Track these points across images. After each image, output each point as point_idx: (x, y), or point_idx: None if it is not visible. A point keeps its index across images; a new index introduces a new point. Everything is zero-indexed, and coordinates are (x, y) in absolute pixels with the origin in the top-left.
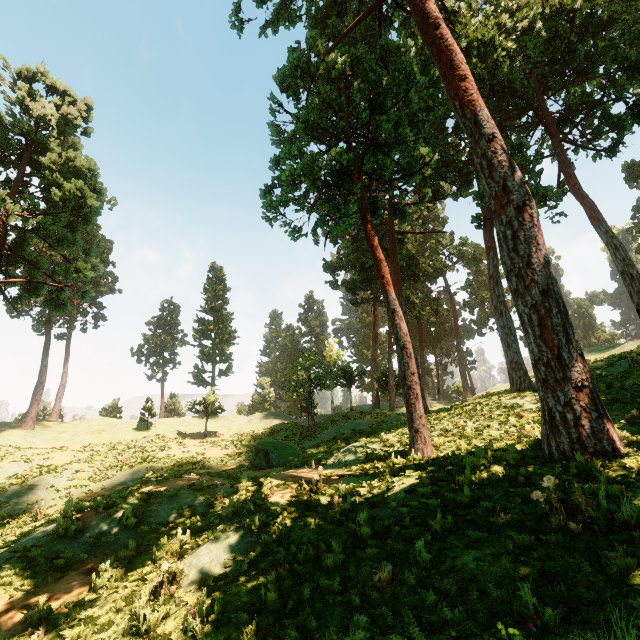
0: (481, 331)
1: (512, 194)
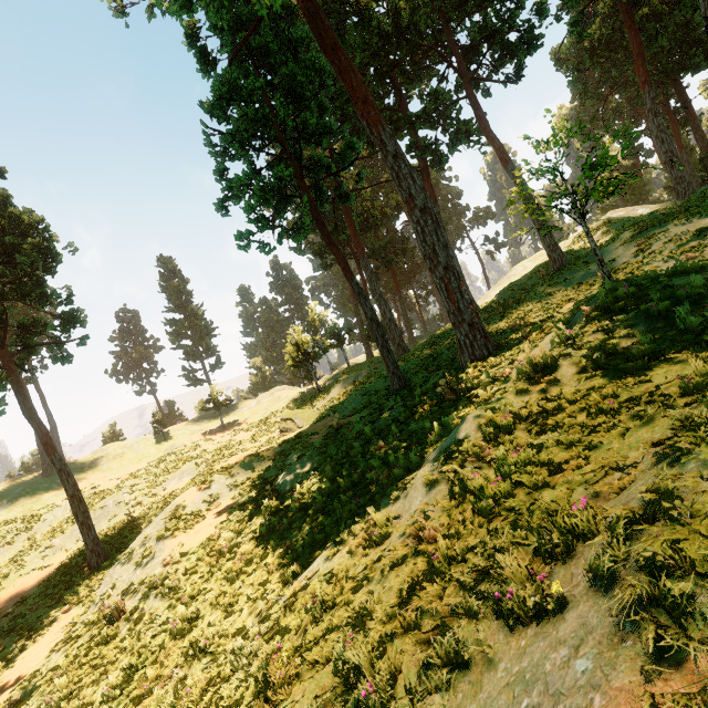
0: None
1: (416, 200)
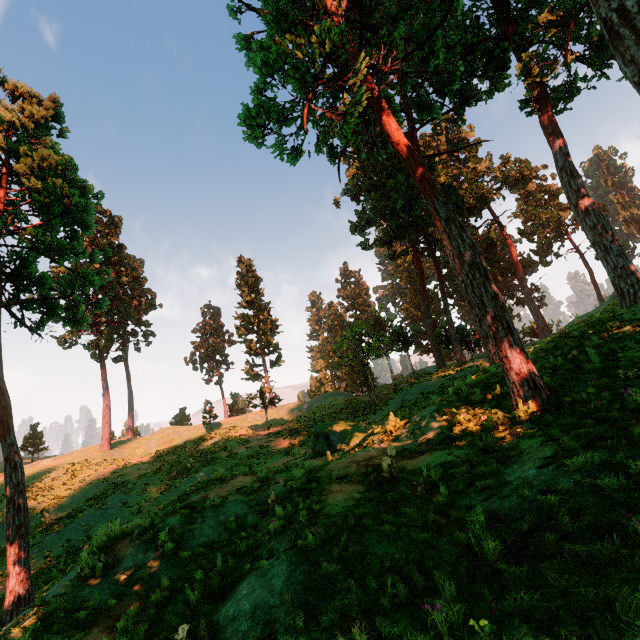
0: (545, 260)
1: None
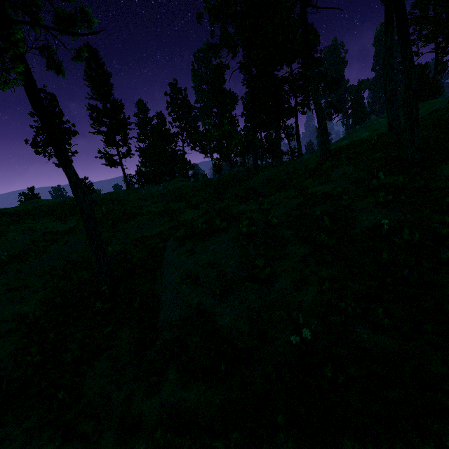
0: (303, 110)
1: None
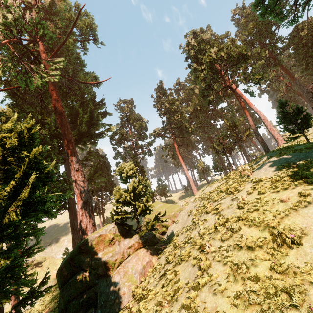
0: None
1: None
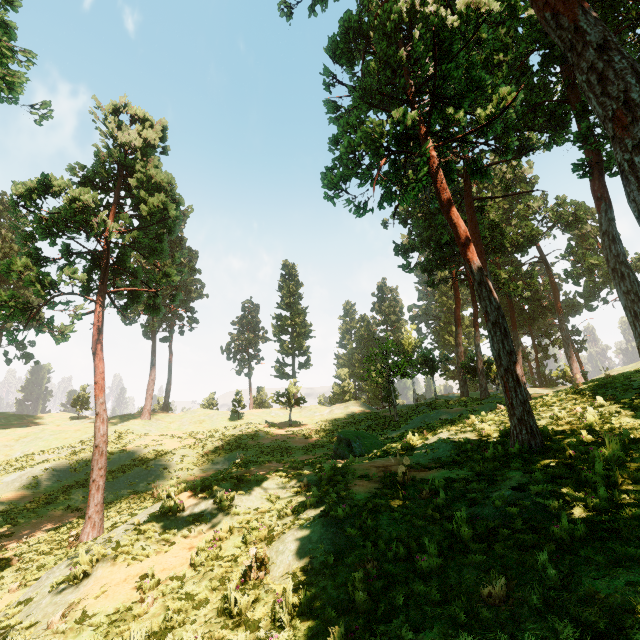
0: (590, 305)
1: (639, 108)
